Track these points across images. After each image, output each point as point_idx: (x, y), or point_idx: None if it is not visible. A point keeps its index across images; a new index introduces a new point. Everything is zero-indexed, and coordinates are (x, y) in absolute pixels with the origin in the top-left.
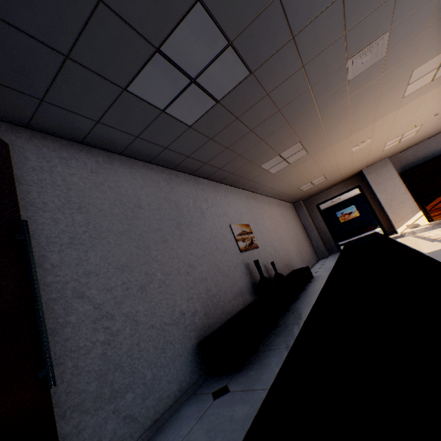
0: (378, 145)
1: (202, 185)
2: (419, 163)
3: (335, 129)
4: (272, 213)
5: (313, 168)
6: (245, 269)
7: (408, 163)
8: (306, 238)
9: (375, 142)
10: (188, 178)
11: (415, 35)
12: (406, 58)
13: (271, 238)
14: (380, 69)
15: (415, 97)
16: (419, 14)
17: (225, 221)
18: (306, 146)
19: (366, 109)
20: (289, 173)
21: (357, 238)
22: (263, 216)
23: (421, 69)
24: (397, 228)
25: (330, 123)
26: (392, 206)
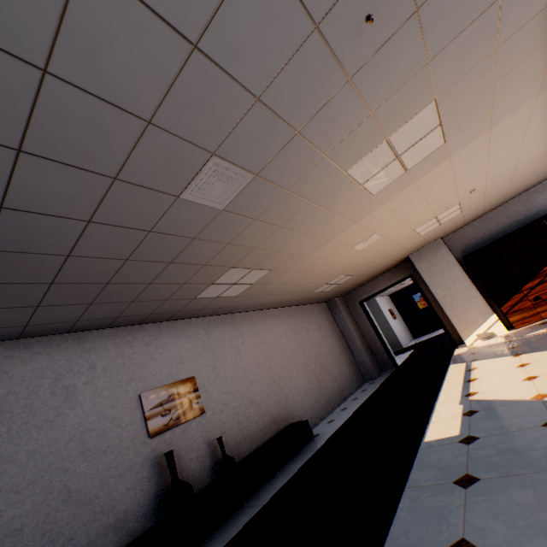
0: (403, 234)
1: (92, 343)
2: (486, 244)
3: (285, 244)
4: (267, 335)
5: (308, 275)
6: (151, 467)
7: (471, 244)
8: (342, 352)
9: (391, 234)
10: (58, 341)
11: (286, 146)
12: (309, 167)
13: (249, 381)
14: (271, 187)
15: (398, 189)
16: (252, 127)
17: (131, 390)
18: (256, 266)
19: (314, 218)
20: (270, 288)
21: (436, 337)
22: (241, 347)
23: (363, 167)
24: (465, 338)
25: (264, 243)
26: (454, 306)
